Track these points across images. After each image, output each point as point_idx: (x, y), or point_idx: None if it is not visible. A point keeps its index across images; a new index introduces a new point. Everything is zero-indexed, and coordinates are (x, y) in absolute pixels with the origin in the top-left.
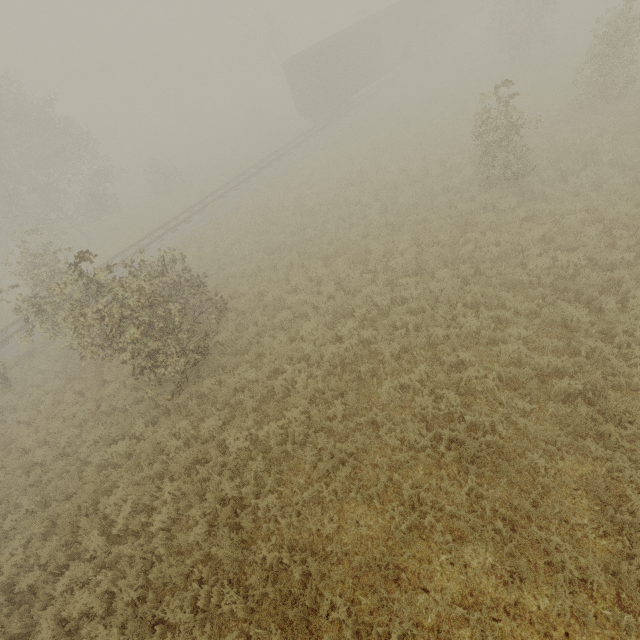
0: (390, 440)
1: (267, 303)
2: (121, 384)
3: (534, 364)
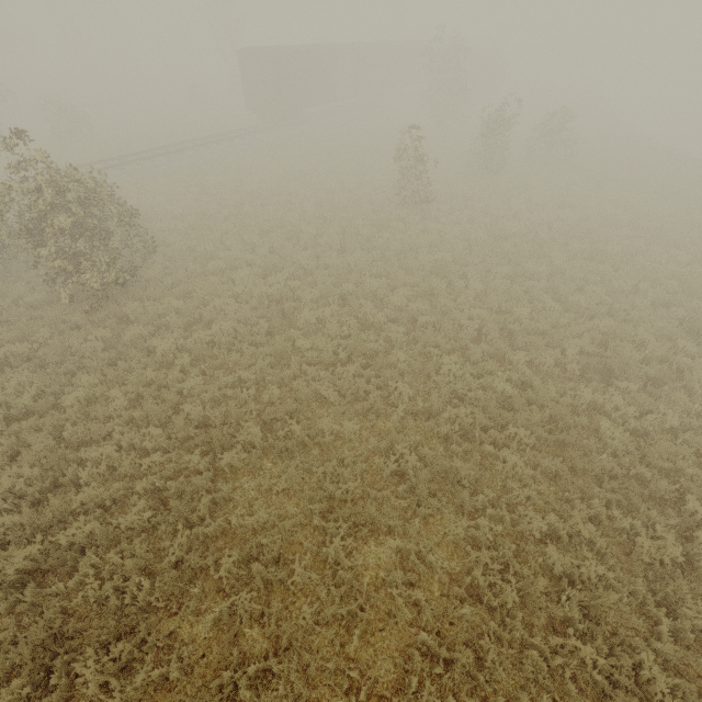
0: (303, 346)
1: (199, 256)
2: (11, 303)
3: (409, 311)
